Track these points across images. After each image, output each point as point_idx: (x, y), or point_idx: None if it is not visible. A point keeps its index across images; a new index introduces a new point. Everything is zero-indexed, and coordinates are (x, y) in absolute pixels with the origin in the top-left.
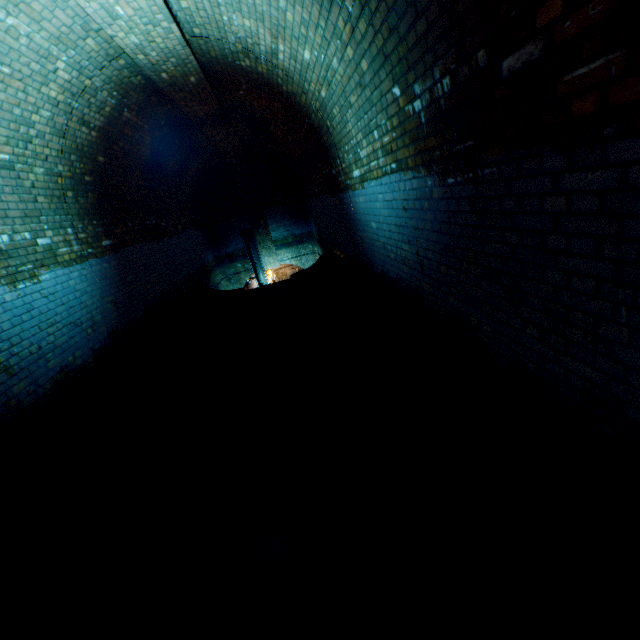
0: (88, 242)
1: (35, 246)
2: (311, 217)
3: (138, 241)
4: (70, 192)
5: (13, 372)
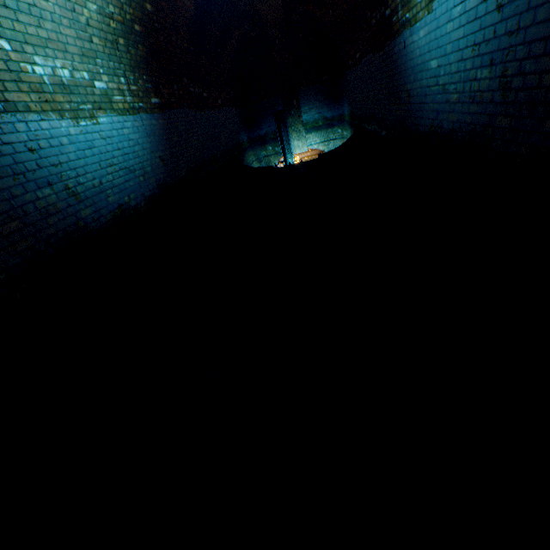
0: (139, 96)
1: (93, 88)
2: (345, 96)
3: (182, 106)
4: (121, 39)
5: (80, 199)
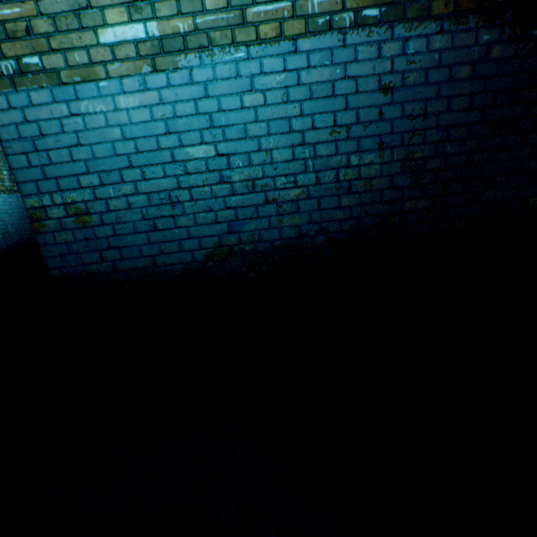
0: None
1: None
2: None
3: None
4: None
5: None
